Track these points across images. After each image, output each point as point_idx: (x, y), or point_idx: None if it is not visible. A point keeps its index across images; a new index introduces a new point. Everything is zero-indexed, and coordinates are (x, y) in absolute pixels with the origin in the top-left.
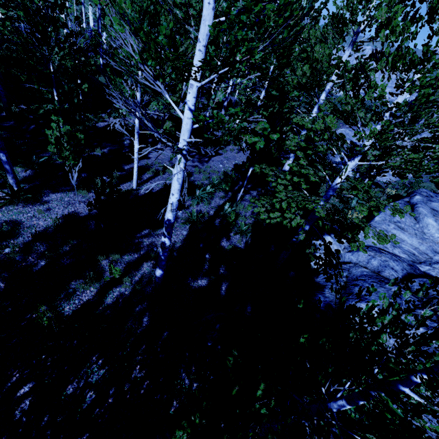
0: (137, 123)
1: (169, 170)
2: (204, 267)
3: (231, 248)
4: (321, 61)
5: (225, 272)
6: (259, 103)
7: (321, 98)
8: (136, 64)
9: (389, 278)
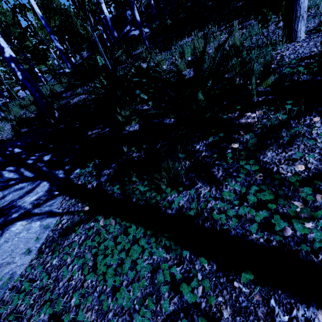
0: None
1: None
2: None
3: None
4: None
5: None
6: None
7: None
8: None
9: None
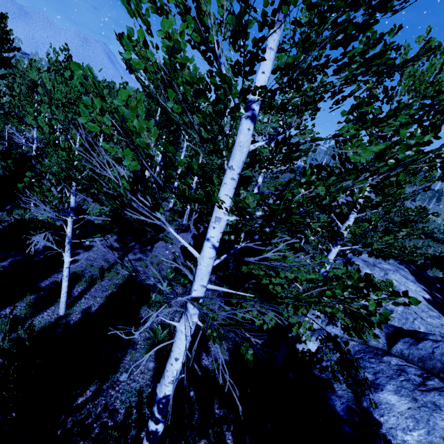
0: (69, 231)
1: (108, 273)
2: (193, 415)
3: (216, 366)
4: (258, 153)
5: (222, 411)
6: (194, 184)
7: (259, 181)
8: (125, 195)
9: (378, 346)
